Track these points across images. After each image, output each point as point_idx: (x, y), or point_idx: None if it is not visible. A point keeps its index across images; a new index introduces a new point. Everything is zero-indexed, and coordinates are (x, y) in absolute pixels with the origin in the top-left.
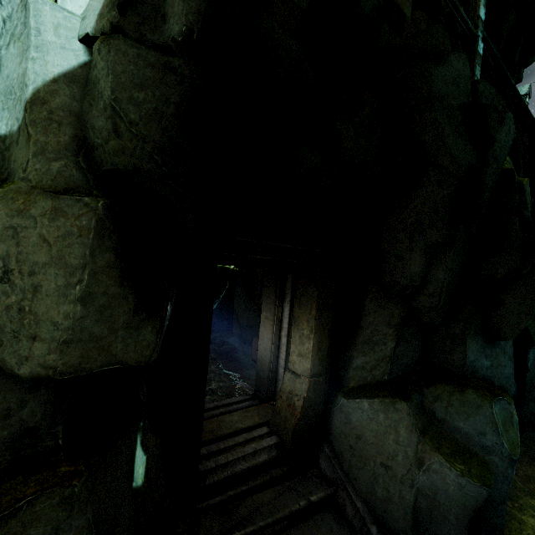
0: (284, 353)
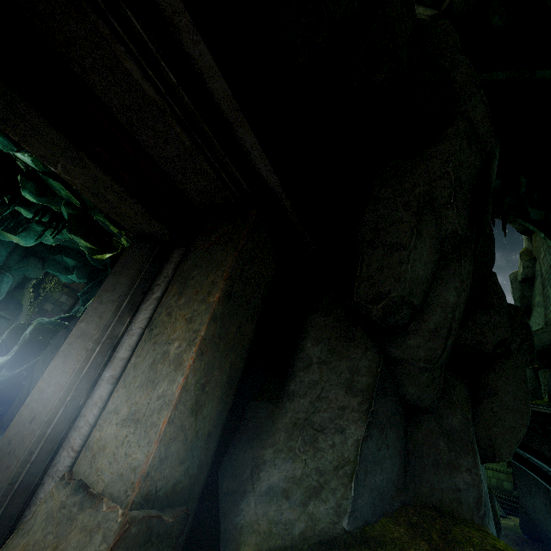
0: (86, 428)
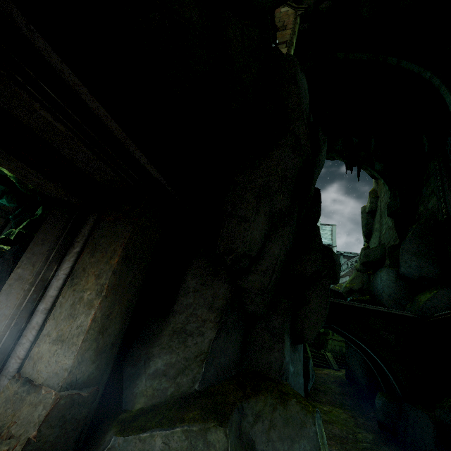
0: (27, 344)
